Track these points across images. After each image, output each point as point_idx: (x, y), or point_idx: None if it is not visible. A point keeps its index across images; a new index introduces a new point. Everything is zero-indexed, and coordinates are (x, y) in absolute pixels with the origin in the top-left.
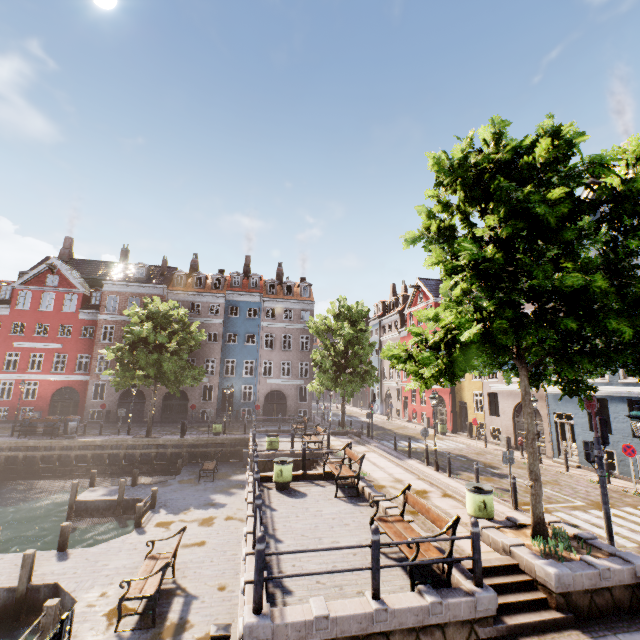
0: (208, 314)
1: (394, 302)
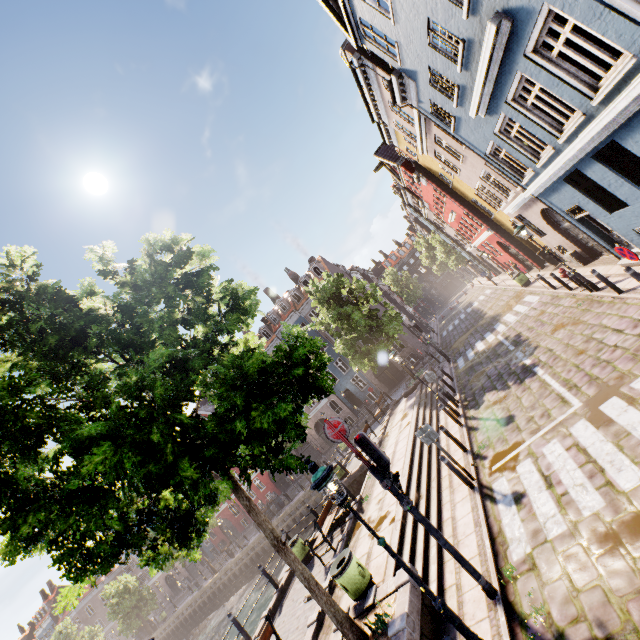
0: None
1: (396, 181)
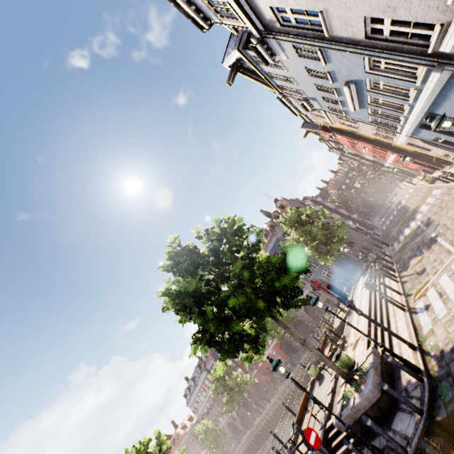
0: None
1: None
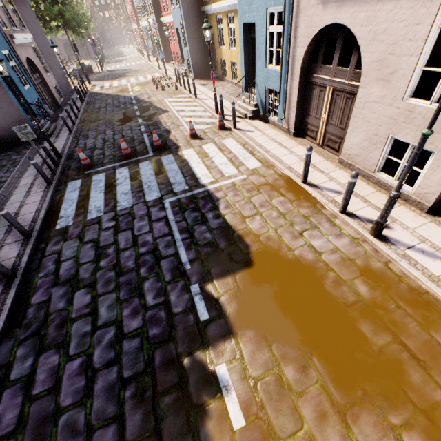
0: None
1: None
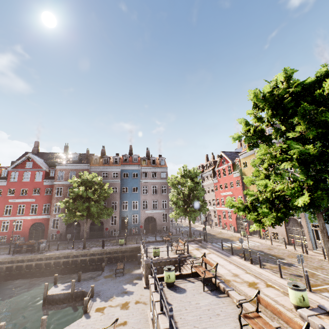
0: (112, 177)
1: (208, 164)
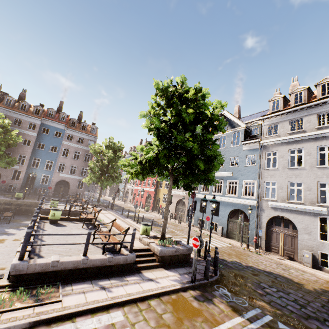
0: (27, 128)
1: None
